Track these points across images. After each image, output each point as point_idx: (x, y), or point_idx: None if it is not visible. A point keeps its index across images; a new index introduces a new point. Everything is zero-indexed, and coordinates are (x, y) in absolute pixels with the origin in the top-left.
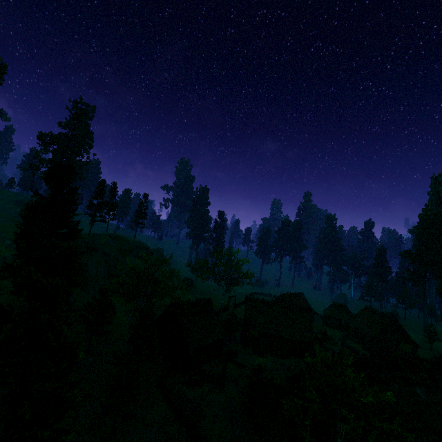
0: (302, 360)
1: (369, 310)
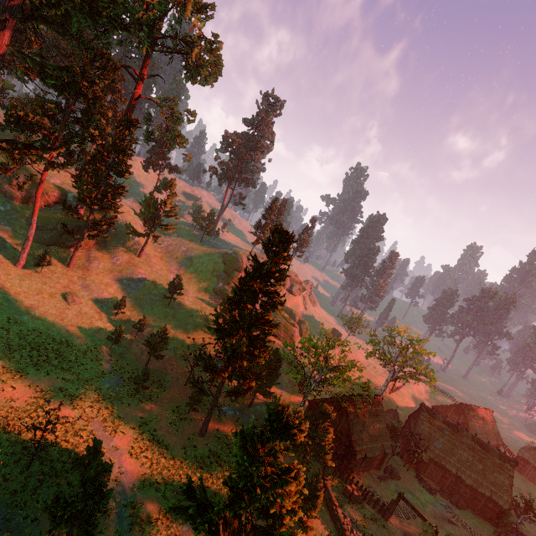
0: (483, 520)
1: None
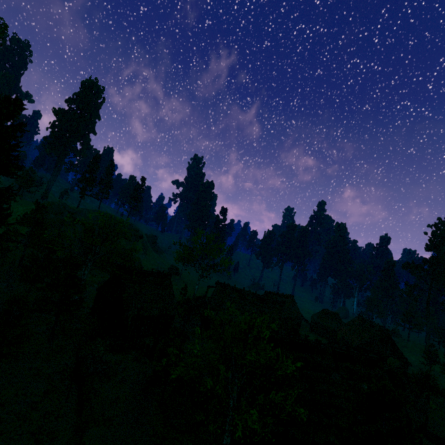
0: None
1: (361, 319)
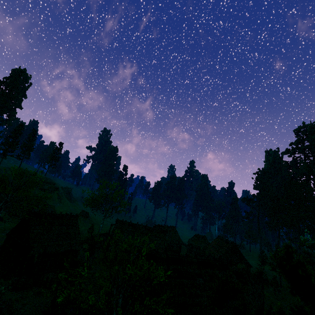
0: None
1: (220, 238)
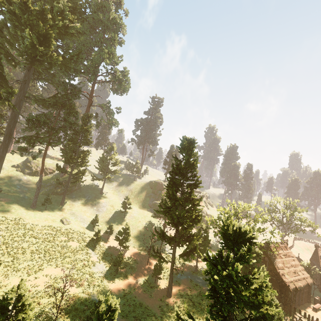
0: None
1: None
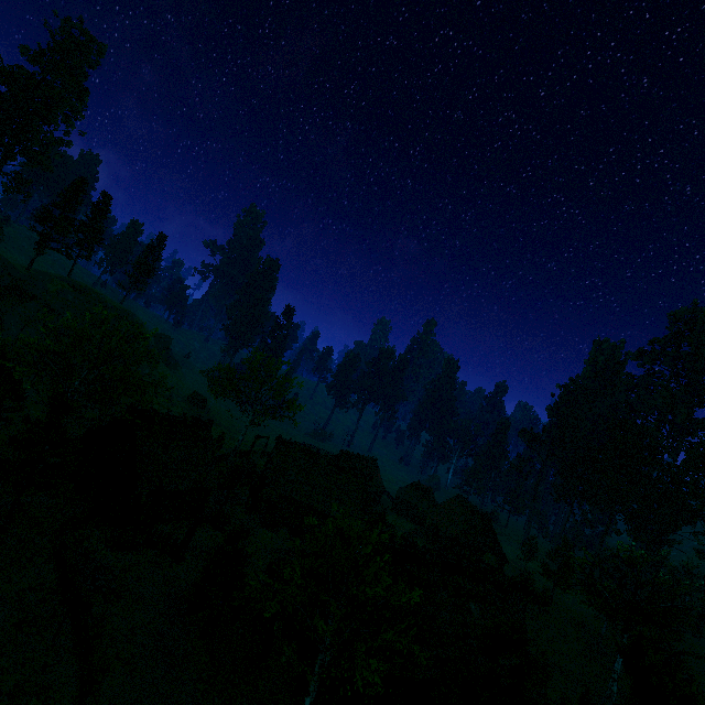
0: None
1: (460, 501)
